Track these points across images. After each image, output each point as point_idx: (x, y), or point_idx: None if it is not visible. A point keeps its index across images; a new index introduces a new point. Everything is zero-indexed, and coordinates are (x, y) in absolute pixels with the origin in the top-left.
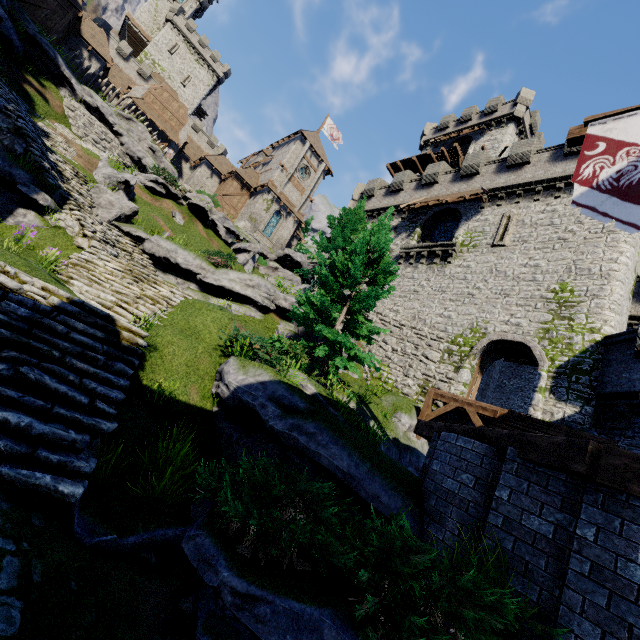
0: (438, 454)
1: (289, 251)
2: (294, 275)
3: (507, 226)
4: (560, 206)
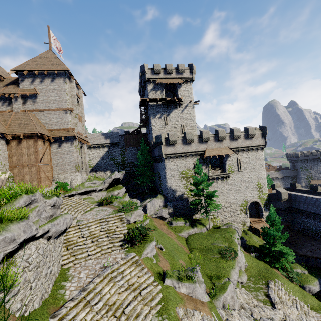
0: None
1: (114, 176)
2: (124, 188)
3: (240, 164)
4: (250, 156)
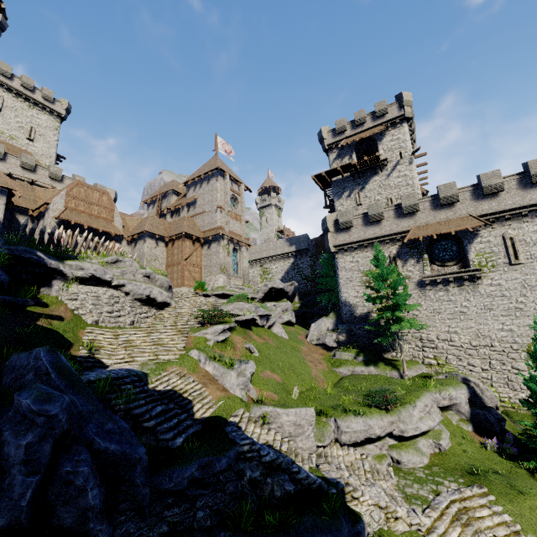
0: None
1: (271, 284)
2: (287, 303)
3: (514, 247)
4: None
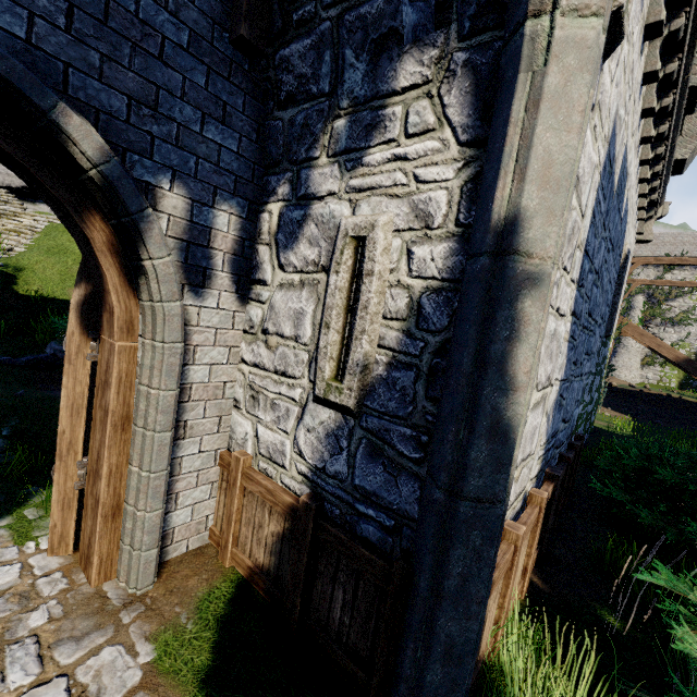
0: None
1: None
2: None
3: None
4: None
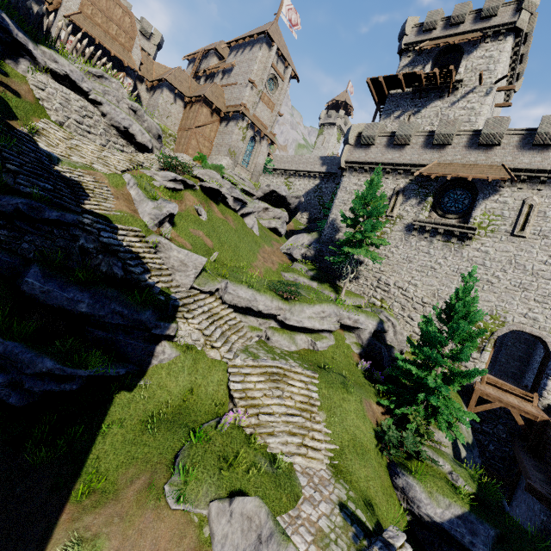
0: None
1: (274, 187)
2: (282, 212)
3: (528, 216)
4: None
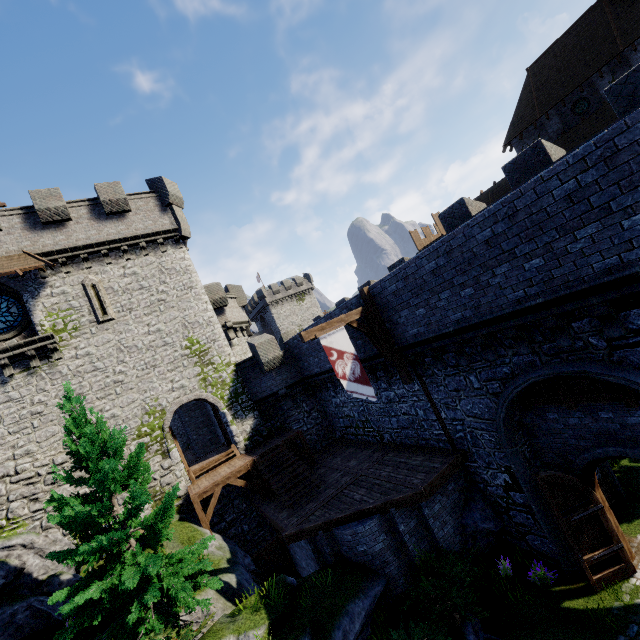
0: (357, 542)
1: None
2: None
3: (100, 297)
4: (138, 268)
